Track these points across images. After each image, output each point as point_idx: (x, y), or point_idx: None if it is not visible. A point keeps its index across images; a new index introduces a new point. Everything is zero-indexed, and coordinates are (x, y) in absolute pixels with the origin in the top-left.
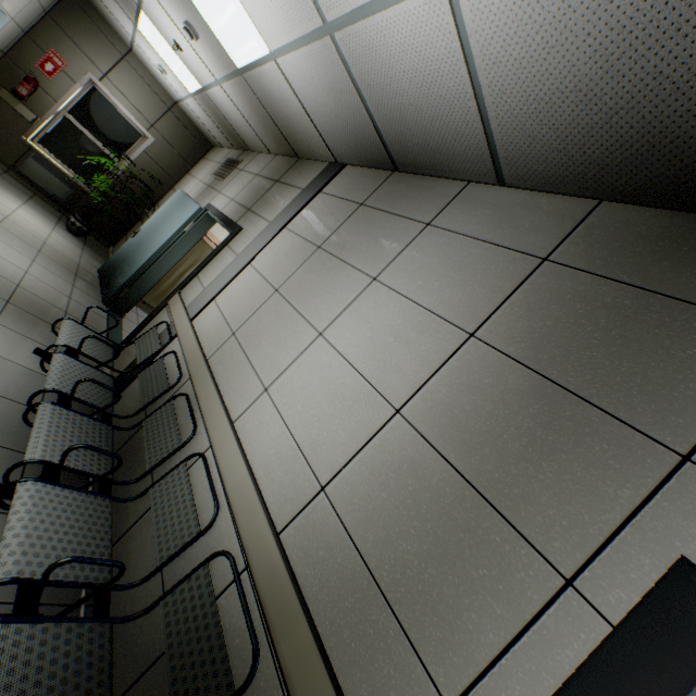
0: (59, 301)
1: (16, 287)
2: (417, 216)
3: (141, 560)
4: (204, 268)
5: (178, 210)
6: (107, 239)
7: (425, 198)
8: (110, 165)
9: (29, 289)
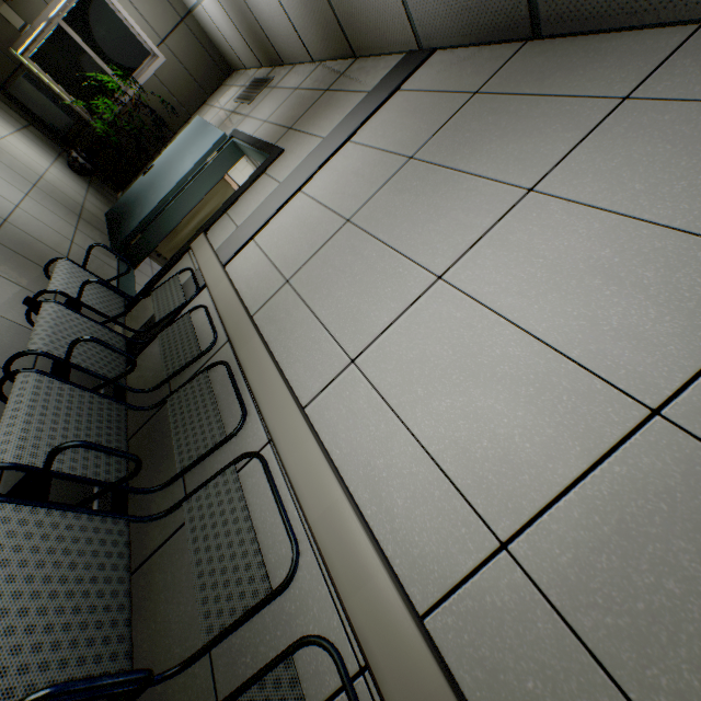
0: (58, 244)
1: (3, 222)
2: (595, 91)
3: (174, 608)
4: (235, 202)
5: (197, 139)
6: (114, 183)
7: (606, 63)
8: (114, 86)
9: (20, 226)
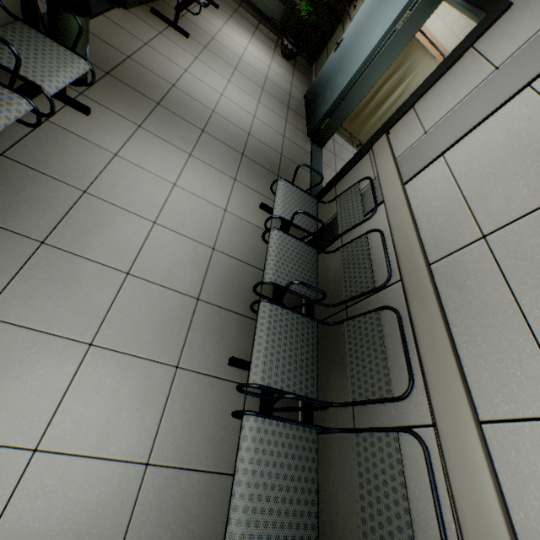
0: (275, 143)
1: (247, 136)
2: None
3: (339, 489)
4: (425, 93)
5: None
6: (310, 56)
7: None
8: None
9: (256, 136)
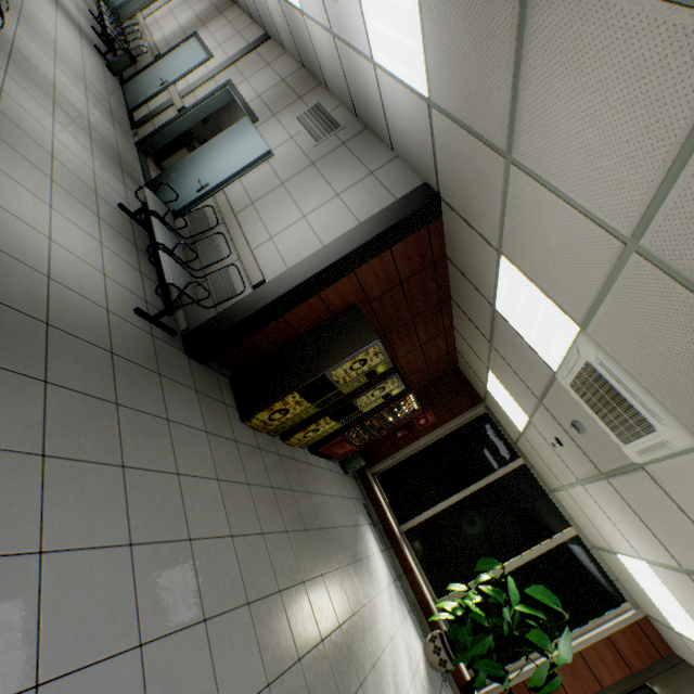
0: (89, 2)
1: None
2: None
3: None
4: (152, 6)
5: None
6: None
7: None
8: None
9: None
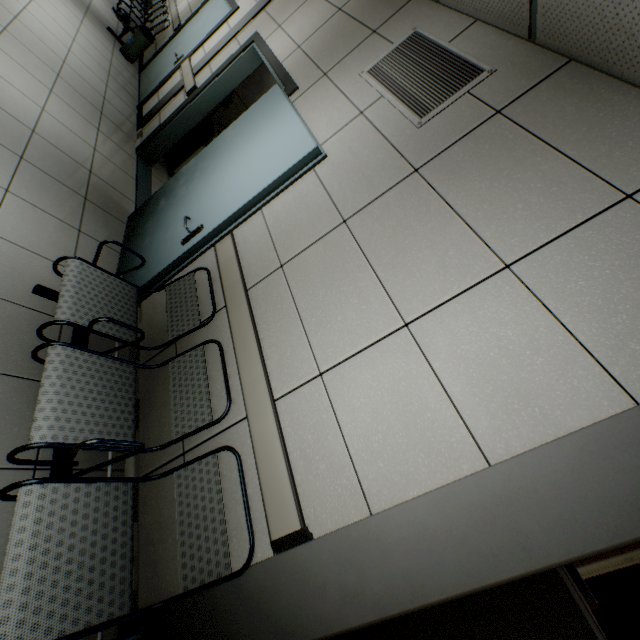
0: None
1: None
2: None
3: None
4: None
5: None
6: None
7: None
8: None
9: None
